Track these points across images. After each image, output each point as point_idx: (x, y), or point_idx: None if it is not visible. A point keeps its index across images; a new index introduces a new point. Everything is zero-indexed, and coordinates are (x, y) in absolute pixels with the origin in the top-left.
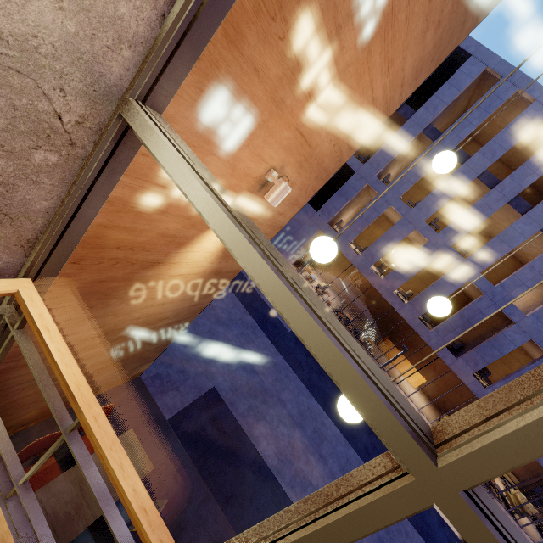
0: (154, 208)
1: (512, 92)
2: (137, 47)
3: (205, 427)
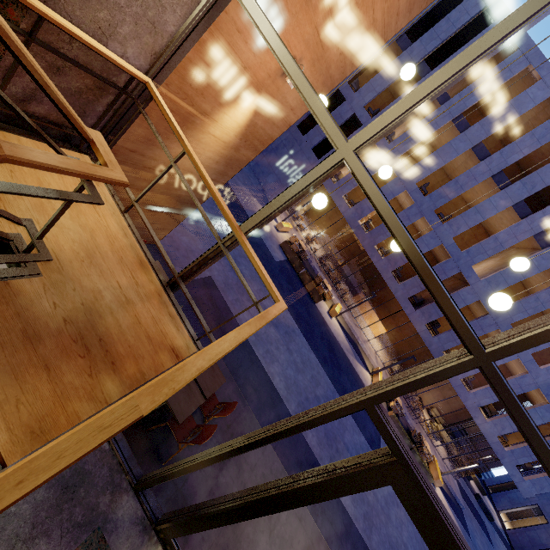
0: (219, 59)
1: (523, 67)
2: None
3: (203, 298)
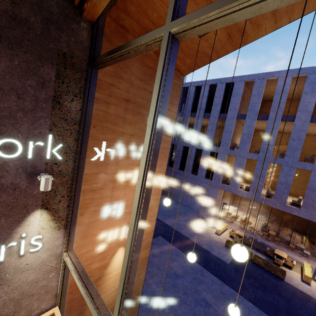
0: (87, 264)
1: (264, 82)
2: (61, 244)
3: None
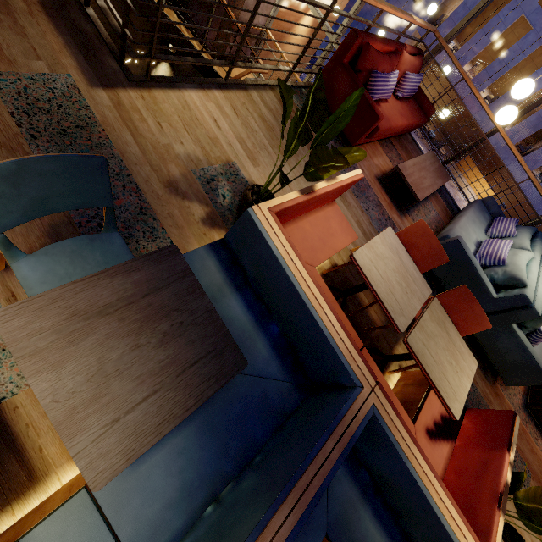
0: (291, 4)
1: None
2: None
3: None
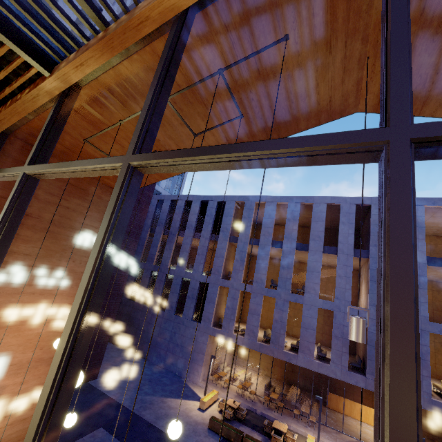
0: None
1: (254, 204)
2: None
3: None
